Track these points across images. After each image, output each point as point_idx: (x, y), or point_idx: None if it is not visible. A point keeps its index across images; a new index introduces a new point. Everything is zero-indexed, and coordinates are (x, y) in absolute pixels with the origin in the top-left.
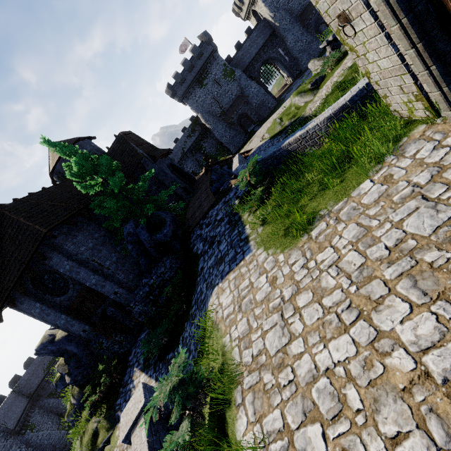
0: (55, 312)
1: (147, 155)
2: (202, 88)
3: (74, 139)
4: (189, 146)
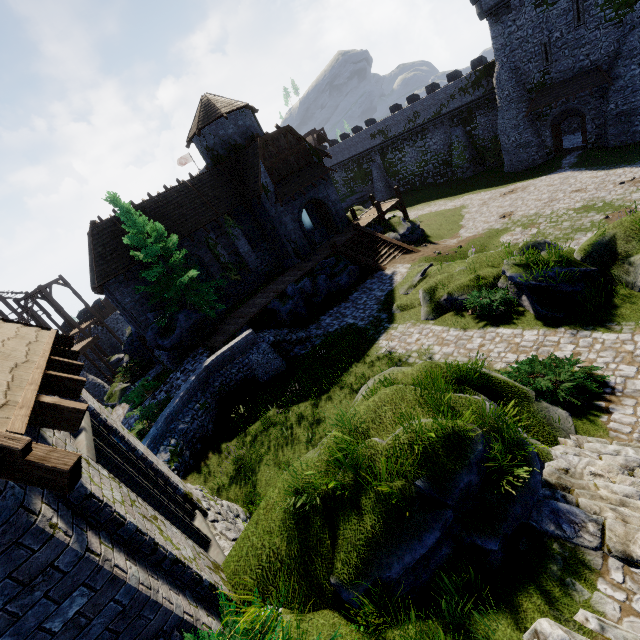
0: (120, 311)
1: (274, 187)
2: (539, 9)
3: (218, 111)
4: (454, 107)
